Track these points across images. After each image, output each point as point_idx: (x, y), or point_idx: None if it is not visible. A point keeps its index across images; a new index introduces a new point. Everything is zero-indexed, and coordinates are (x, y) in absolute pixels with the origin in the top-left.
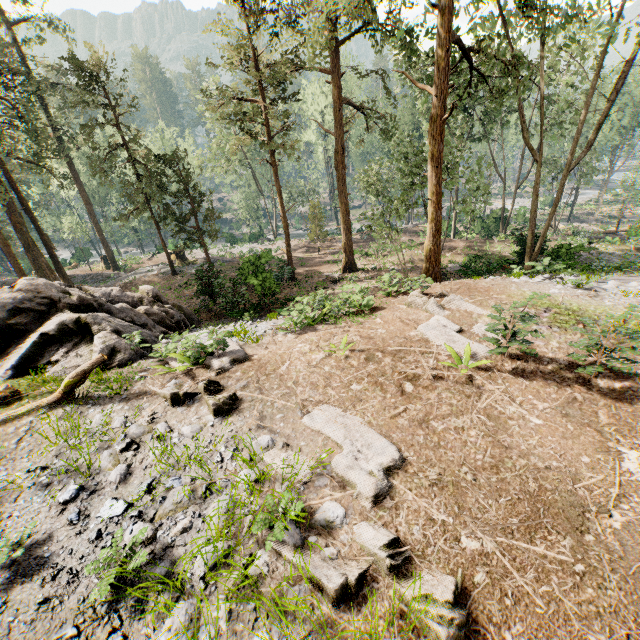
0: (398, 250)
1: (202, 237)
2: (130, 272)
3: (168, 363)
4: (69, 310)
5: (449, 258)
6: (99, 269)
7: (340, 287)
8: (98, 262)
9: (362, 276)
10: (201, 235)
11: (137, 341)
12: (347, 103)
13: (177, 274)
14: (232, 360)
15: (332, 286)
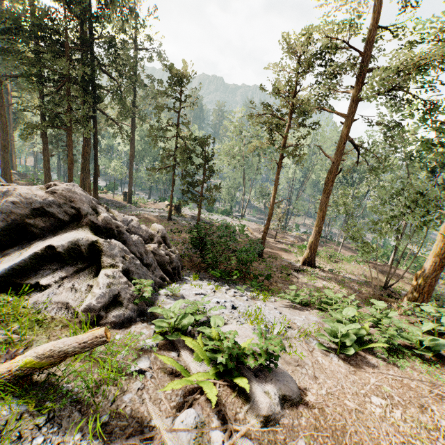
0: (348, 261)
1: (202, 200)
2: (137, 207)
3: (176, 347)
4: (89, 228)
5: (399, 284)
6: (119, 199)
7: (302, 277)
8: (119, 194)
9: (320, 273)
10: (202, 199)
11: (146, 295)
12: (351, 141)
13: (171, 220)
14: (281, 396)
15: (294, 274)
